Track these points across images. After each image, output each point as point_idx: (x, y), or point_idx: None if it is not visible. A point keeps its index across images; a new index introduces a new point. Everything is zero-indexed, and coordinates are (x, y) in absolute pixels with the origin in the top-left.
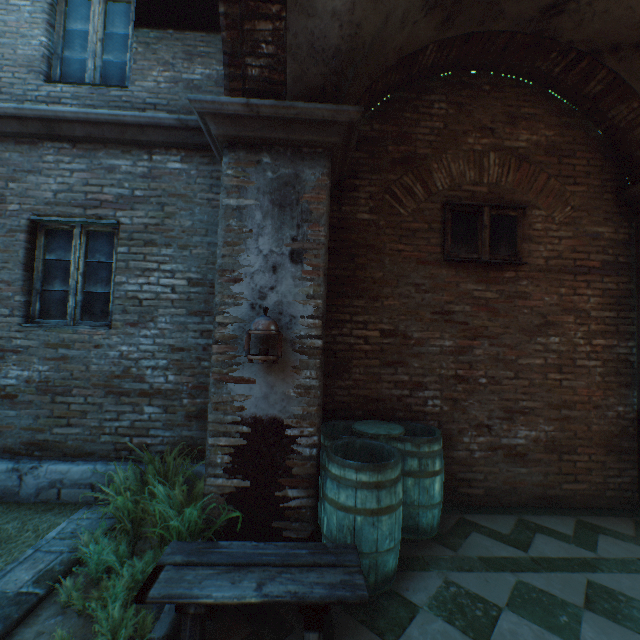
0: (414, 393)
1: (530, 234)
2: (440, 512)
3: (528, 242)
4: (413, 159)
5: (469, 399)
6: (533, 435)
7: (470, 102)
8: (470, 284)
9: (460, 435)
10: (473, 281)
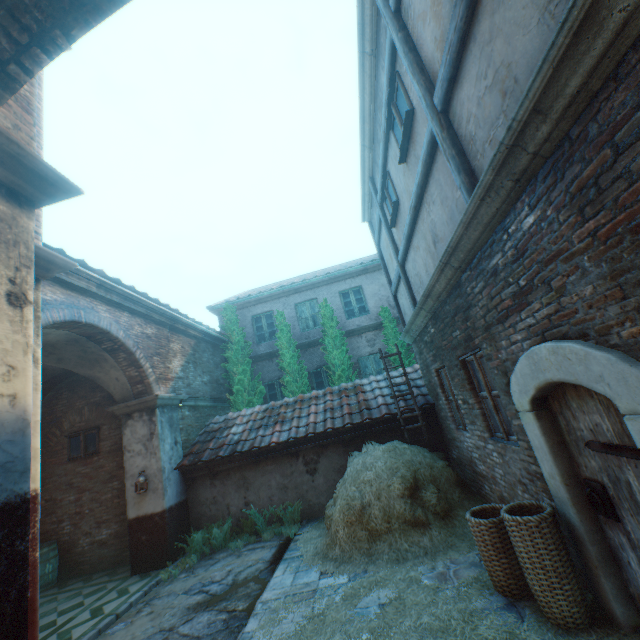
0: (60, 525)
1: (104, 437)
2: (45, 580)
3: (103, 441)
4: (57, 419)
5: (83, 521)
6: (110, 531)
7: (78, 387)
8: (81, 467)
9: (80, 540)
10: (82, 465)
